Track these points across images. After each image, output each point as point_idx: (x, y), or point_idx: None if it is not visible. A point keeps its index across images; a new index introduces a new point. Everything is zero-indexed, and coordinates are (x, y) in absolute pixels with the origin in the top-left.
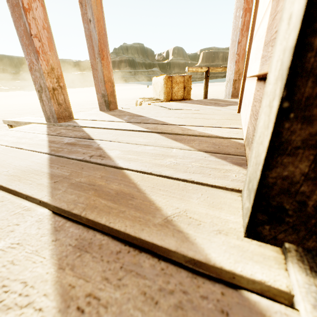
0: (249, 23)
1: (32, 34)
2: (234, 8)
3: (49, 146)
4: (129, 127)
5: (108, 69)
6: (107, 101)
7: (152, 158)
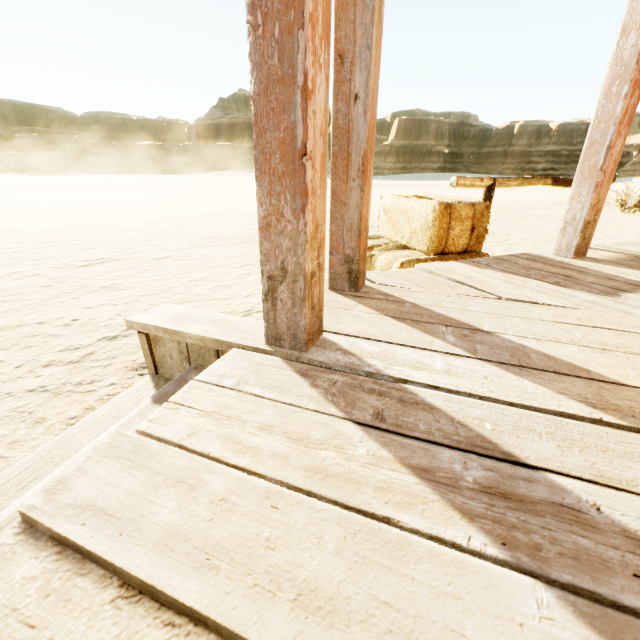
0: (635, 109)
1: (307, 152)
2: (605, 76)
3: (461, 511)
4: (529, 391)
5: (367, 202)
6: (355, 273)
7: None
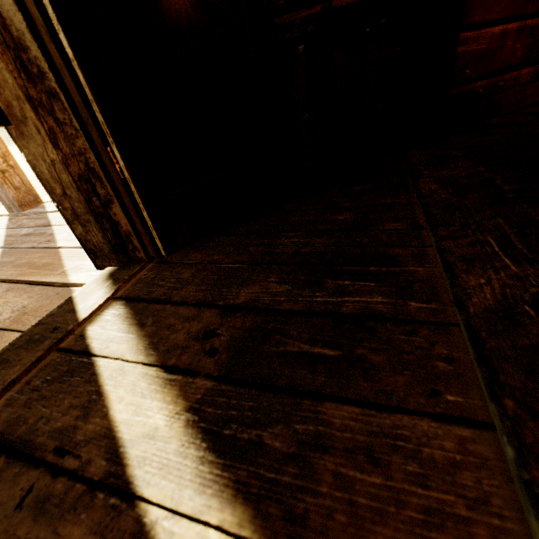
0: None
1: None
2: None
3: (5, 241)
4: None
5: None
6: None
7: None
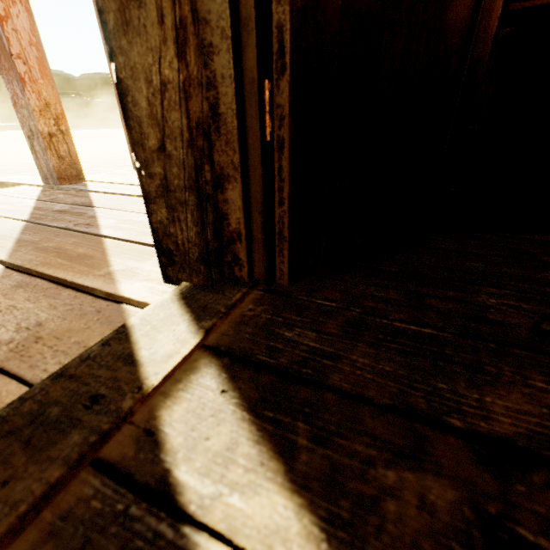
0: None
1: (14, 54)
2: None
3: (32, 214)
4: None
5: None
6: None
7: (147, 227)
